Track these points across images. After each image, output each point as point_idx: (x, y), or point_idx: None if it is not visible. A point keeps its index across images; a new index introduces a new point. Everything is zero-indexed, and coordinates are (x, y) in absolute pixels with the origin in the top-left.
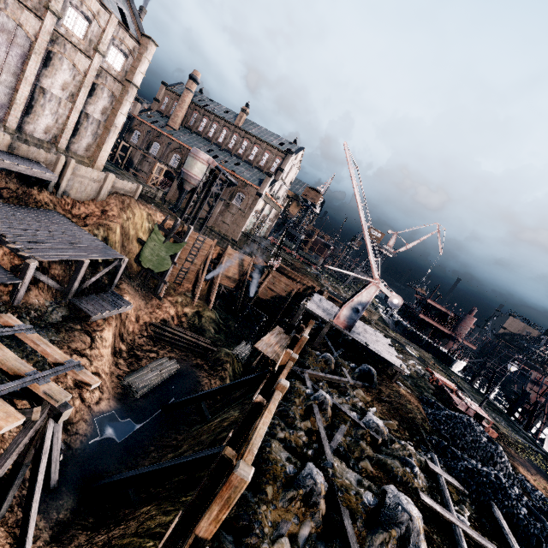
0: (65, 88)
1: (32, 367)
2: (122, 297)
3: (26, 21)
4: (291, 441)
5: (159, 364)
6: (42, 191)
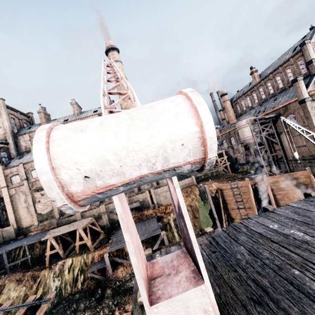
0: None
1: None
2: None
3: None
4: None
5: None
6: (149, 209)
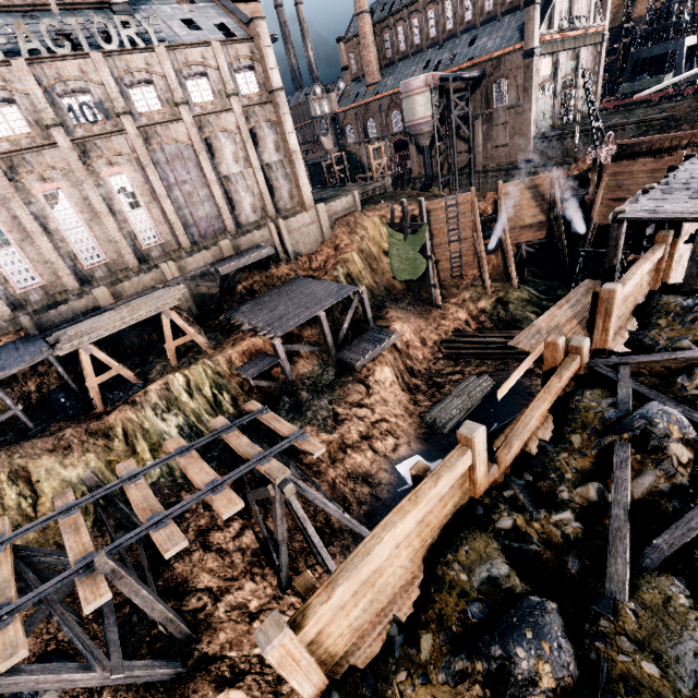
0: (237, 159)
1: (259, 449)
2: (383, 330)
3: (177, 134)
4: (528, 534)
5: (464, 387)
6: (279, 266)
